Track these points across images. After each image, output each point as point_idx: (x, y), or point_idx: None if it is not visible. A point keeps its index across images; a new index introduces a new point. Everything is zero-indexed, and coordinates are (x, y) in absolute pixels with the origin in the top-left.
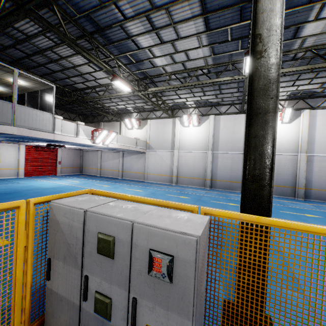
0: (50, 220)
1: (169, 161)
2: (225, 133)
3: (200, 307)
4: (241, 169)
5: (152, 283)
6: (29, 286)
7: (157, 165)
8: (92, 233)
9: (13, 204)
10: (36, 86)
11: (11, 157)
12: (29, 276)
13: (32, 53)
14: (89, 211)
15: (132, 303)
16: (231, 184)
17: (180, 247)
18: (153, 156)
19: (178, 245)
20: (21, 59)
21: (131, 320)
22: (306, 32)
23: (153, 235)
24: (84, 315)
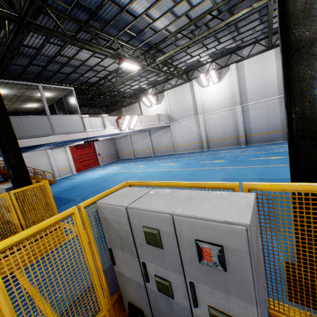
0: (101, 218)
1: (196, 128)
2: (253, 80)
3: (262, 287)
4: (280, 116)
5: (205, 271)
6: (101, 271)
7: (184, 135)
8: (138, 227)
9: (68, 212)
10: (59, 93)
11: (62, 159)
12: (99, 264)
13: (46, 63)
14: (130, 208)
15: (190, 287)
16: (270, 135)
17: (228, 237)
18: (178, 127)
19: (225, 235)
20: (40, 73)
21: (193, 301)
22: None
23: (196, 226)
24: (151, 293)
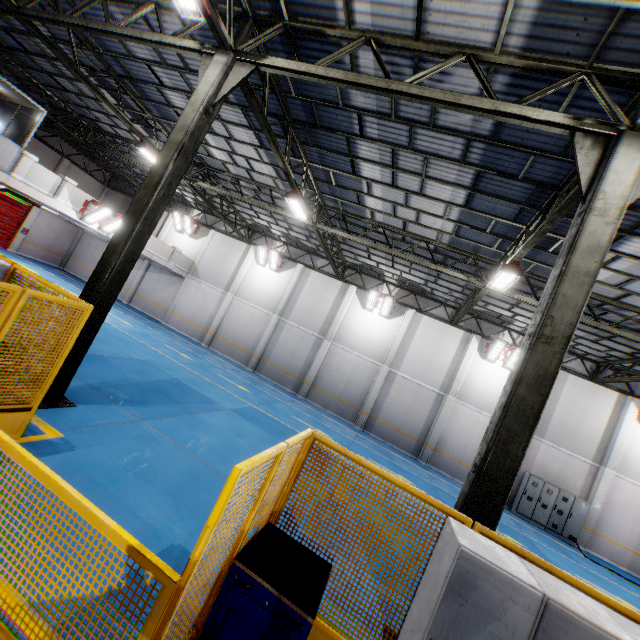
0: None
1: (214, 307)
2: (308, 298)
3: None
4: (306, 358)
5: None
6: None
7: (193, 305)
8: None
9: None
10: (17, 98)
11: None
12: None
13: (35, 52)
14: None
15: None
16: (284, 375)
17: None
18: (194, 288)
19: None
20: (16, 50)
21: None
22: (370, 204)
23: None
24: None
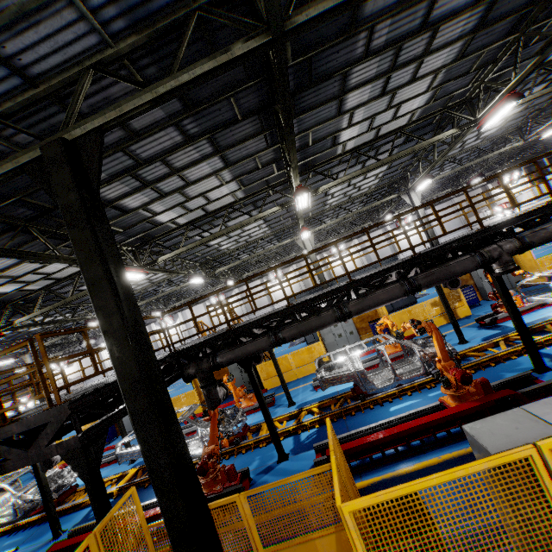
0: None
1: None
2: None
3: None
4: None
5: None
6: None
7: None
8: None
9: None
10: None
11: None
12: None
13: None
14: None
15: None
16: None
17: None
18: None
19: None
20: None
21: None
22: None
23: None
24: None
